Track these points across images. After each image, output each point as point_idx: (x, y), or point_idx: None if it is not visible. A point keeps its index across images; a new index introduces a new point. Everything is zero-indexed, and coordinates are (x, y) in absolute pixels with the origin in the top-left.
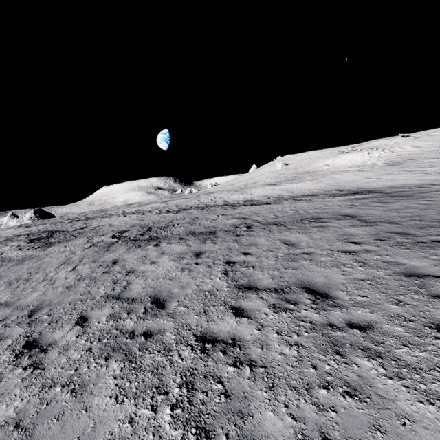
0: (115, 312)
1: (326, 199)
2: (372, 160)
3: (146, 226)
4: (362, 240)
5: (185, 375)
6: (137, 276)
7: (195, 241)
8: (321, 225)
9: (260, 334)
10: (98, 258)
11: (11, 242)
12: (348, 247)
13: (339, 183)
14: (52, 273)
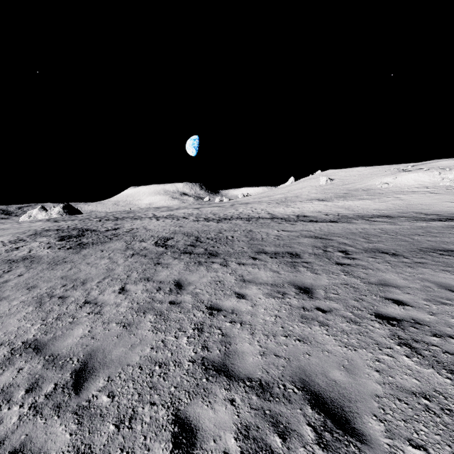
0: (247, 422)
1: (417, 223)
2: (446, 182)
3: (191, 235)
4: None
5: None
6: (230, 320)
7: (280, 265)
8: None
9: None
10: (151, 274)
11: (40, 237)
12: None
13: (413, 205)
14: (95, 291)
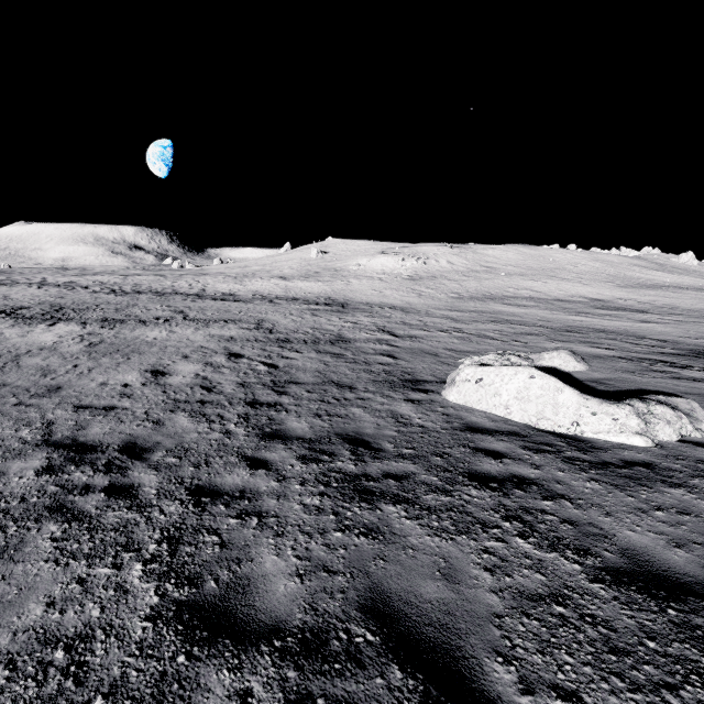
0: None
1: (292, 306)
2: (401, 269)
3: (59, 306)
4: (220, 337)
5: (7, 372)
6: (8, 343)
7: (96, 326)
8: (224, 326)
9: (66, 364)
10: None
11: None
12: (201, 339)
13: (343, 291)
14: None
